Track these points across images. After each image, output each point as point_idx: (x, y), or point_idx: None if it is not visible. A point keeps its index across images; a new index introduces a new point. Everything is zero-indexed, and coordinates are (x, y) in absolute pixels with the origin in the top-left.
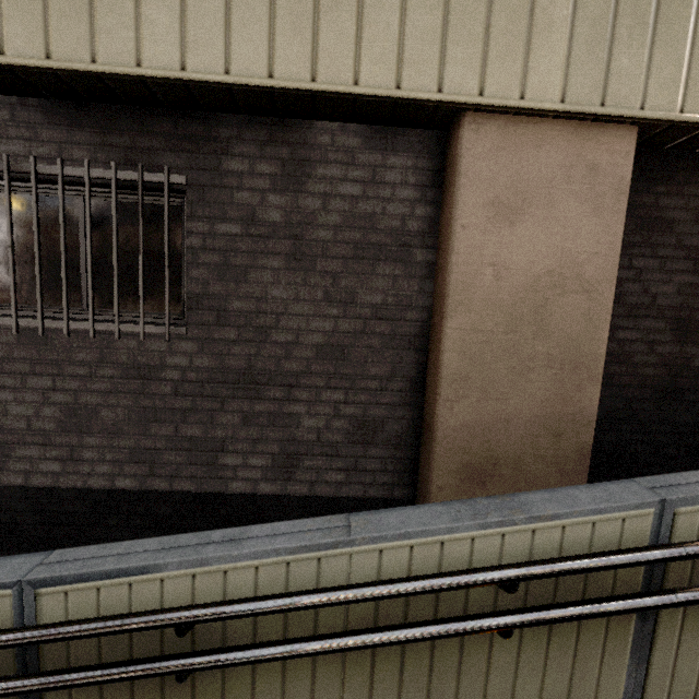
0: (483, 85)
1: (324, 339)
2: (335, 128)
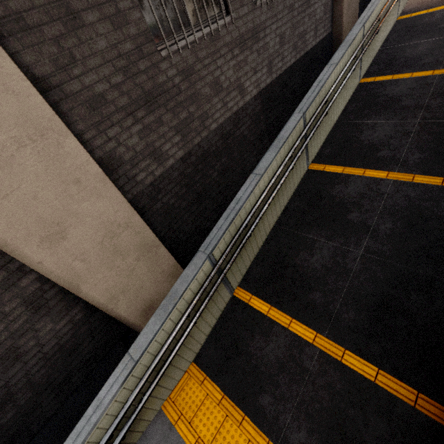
0: None
1: None
2: None
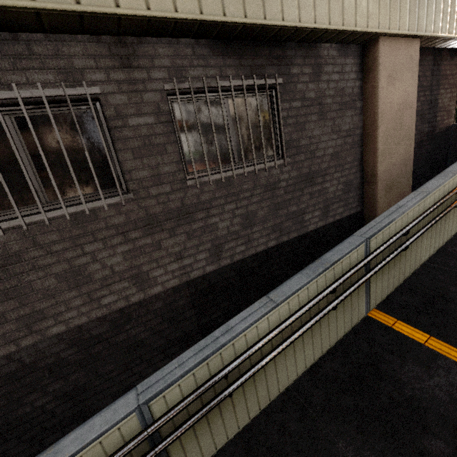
0: (389, 25)
1: (332, 150)
2: (328, 47)
